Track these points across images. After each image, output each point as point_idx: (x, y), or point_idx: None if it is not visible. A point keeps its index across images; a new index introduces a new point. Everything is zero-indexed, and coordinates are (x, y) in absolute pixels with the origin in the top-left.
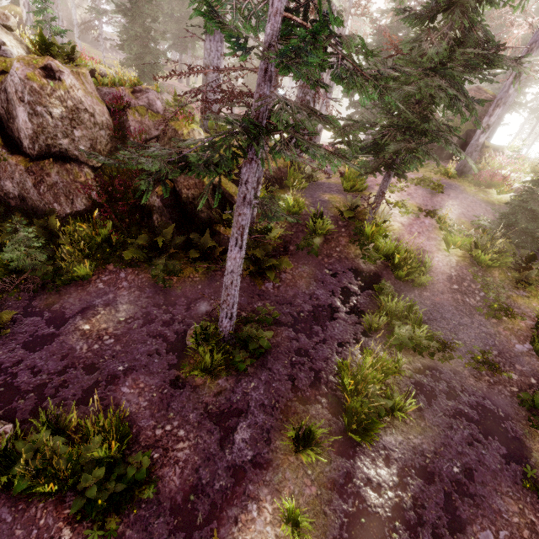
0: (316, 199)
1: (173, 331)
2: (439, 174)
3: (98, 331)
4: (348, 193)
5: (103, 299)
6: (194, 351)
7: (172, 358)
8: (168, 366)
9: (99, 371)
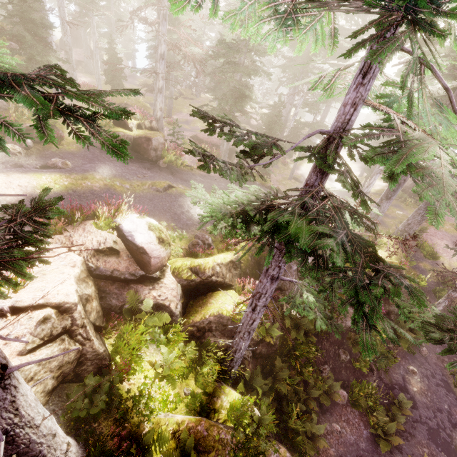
0: (419, 269)
1: (438, 380)
2: (451, 229)
3: (420, 390)
4: (427, 259)
5: (401, 370)
6: (454, 389)
7: (452, 395)
8: (456, 400)
9: (442, 411)
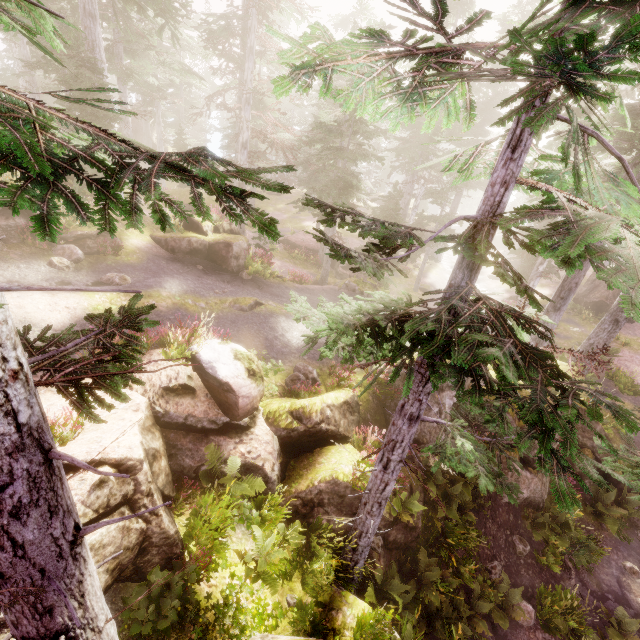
0: None
1: None
2: None
3: None
4: (625, 394)
5: (614, 568)
6: None
7: None
8: None
9: None
